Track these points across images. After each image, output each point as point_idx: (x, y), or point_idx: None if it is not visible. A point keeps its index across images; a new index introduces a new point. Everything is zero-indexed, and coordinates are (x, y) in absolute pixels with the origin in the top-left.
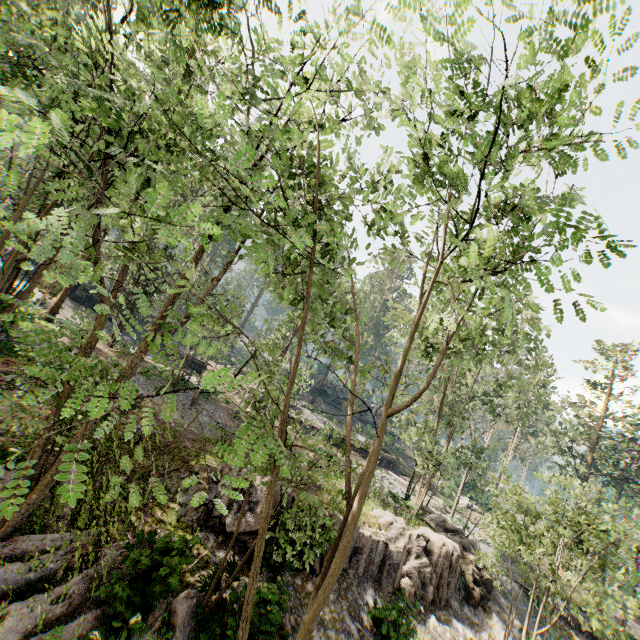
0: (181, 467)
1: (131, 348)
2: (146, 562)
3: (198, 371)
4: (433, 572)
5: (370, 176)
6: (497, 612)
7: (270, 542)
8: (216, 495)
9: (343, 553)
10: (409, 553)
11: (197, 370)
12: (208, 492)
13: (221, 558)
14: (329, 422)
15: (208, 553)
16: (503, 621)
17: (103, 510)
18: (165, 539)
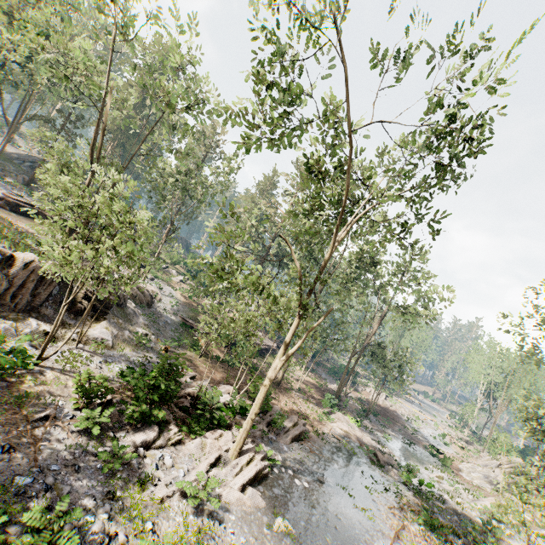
0: None
1: None
2: None
3: None
4: (4, 280)
5: None
6: (117, 323)
7: None
8: None
9: None
10: None
11: None
12: None
13: None
14: (27, 196)
15: None
16: (117, 327)
17: None
18: None
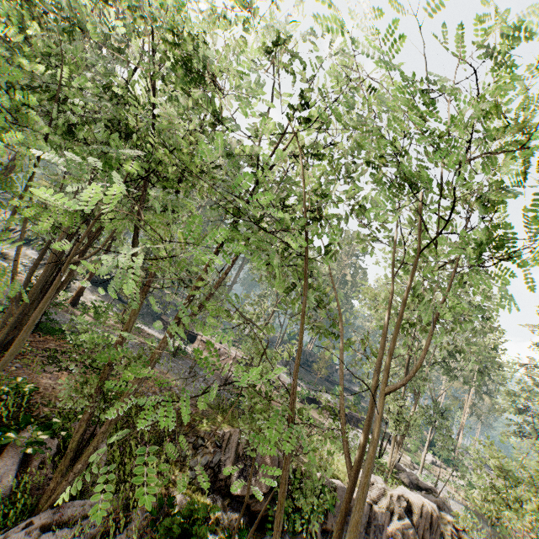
0: (188, 432)
1: (136, 322)
2: (174, 529)
3: (190, 340)
4: (415, 533)
5: (354, 184)
6: None
7: (271, 505)
8: (220, 459)
9: (358, 528)
10: (391, 513)
11: (189, 340)
12: (213, 456)
13: (229, 520)
14: (302, 384)
15: (217, 515)
16: None
17: (129, 475)
18: (187, 506)
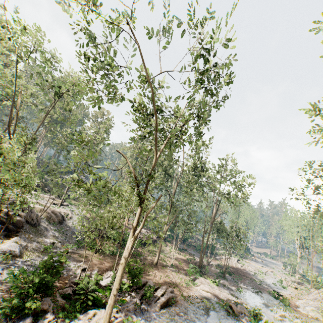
0: None
1: None
2: None
3: None
4: None
5: None
6: (28, 237)
7: None
8: None
9: None
10: None
11: None
12: None
13: None
14: None
15: None
16: (27, 240)
17: None
18: None
